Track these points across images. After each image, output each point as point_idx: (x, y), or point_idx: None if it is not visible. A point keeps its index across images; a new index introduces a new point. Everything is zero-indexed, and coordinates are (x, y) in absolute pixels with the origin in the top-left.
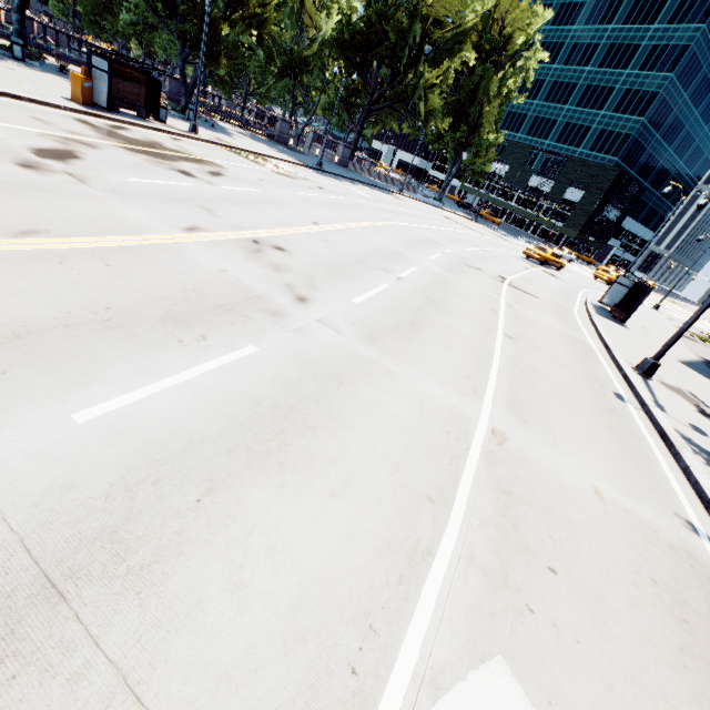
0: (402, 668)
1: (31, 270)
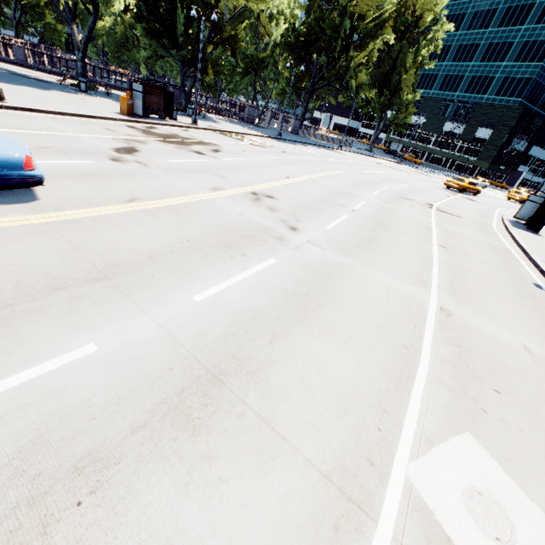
0: (407, 431)
1: (142, 221)
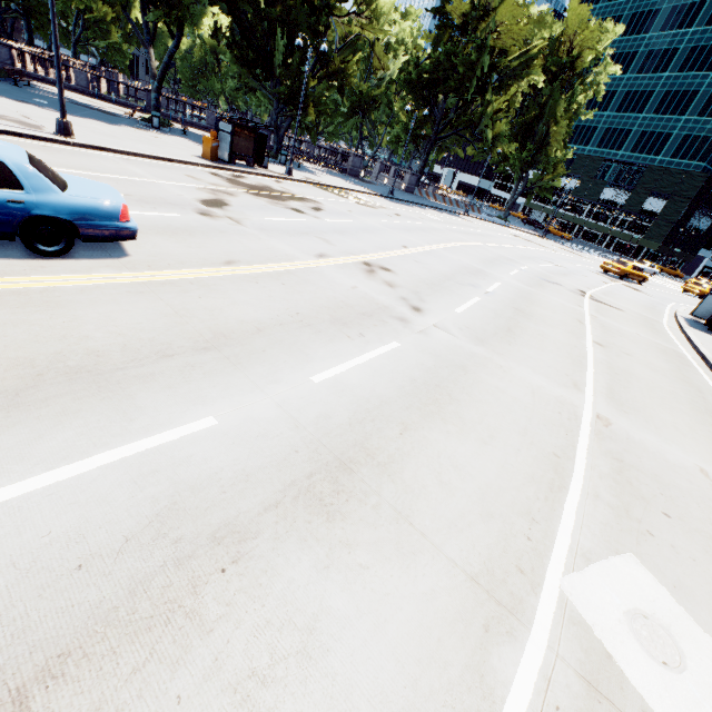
0: (560, 544)
1: (244, 288)
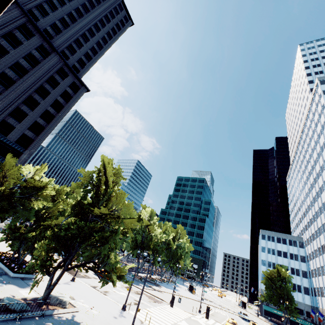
0: None
1: None
